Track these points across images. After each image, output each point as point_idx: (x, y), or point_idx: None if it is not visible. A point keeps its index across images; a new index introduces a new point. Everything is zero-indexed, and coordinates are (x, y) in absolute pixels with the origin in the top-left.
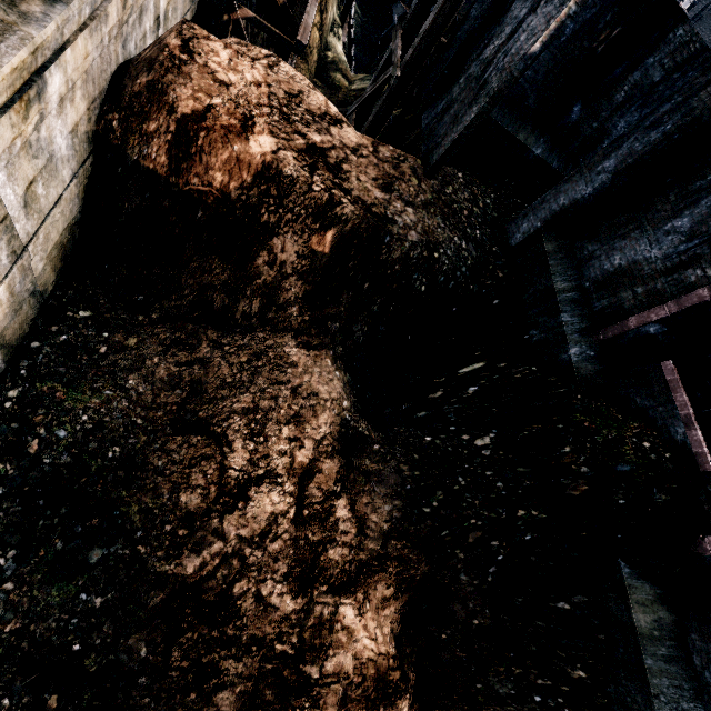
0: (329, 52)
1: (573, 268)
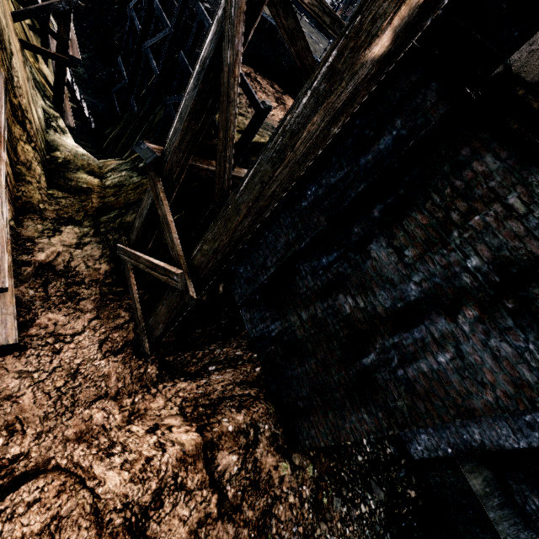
0: (56, 152)
1: (523, 524)
